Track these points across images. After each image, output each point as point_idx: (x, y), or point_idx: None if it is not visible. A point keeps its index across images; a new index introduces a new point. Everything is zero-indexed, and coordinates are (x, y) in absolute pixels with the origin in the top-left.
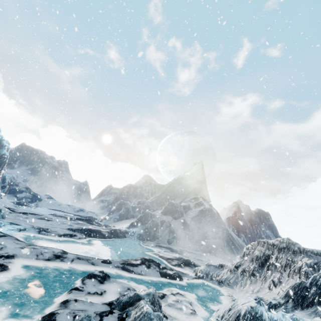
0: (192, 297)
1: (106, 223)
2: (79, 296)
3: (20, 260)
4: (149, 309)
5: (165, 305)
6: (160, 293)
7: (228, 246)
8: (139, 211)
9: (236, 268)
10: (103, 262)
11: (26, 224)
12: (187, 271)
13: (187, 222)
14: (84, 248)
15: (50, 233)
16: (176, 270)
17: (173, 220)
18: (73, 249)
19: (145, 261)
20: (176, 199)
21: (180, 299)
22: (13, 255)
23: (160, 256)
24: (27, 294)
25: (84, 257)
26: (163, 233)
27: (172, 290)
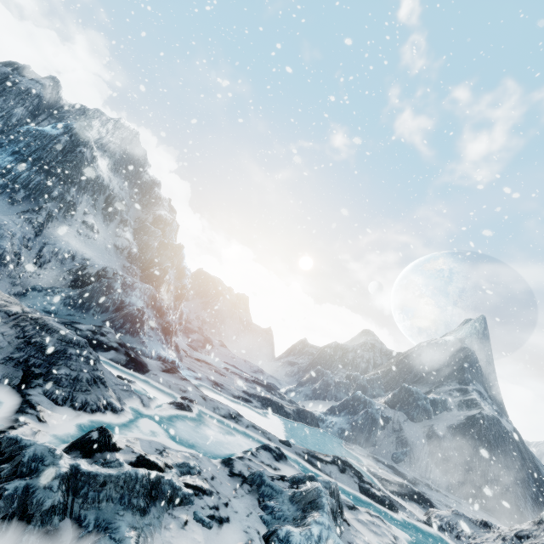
0: (404, 536)
1: (292, 398)
2: (253, 461)
3: (200, 408)
4: (321, 487)
5: (352, 518)
6: (349, 502)
7: (537, 512)
8: (347, 391)
9: (518, 539)
10: (281, 441)
11: (202, 373)
12: (414, 509)
13: (436, 432)
14: (260, 420)
15: (224, 390)
16: (390, 496)
17: (407, 421)
18: (248, 417)
19: (338, 461)
20: (420, 384)
21: (378, 523)
22: (194, 400)
23: (369, 470)
24: (208, 440)
25: (259, 427)
26: (385, 440)
27: (370, 510)
